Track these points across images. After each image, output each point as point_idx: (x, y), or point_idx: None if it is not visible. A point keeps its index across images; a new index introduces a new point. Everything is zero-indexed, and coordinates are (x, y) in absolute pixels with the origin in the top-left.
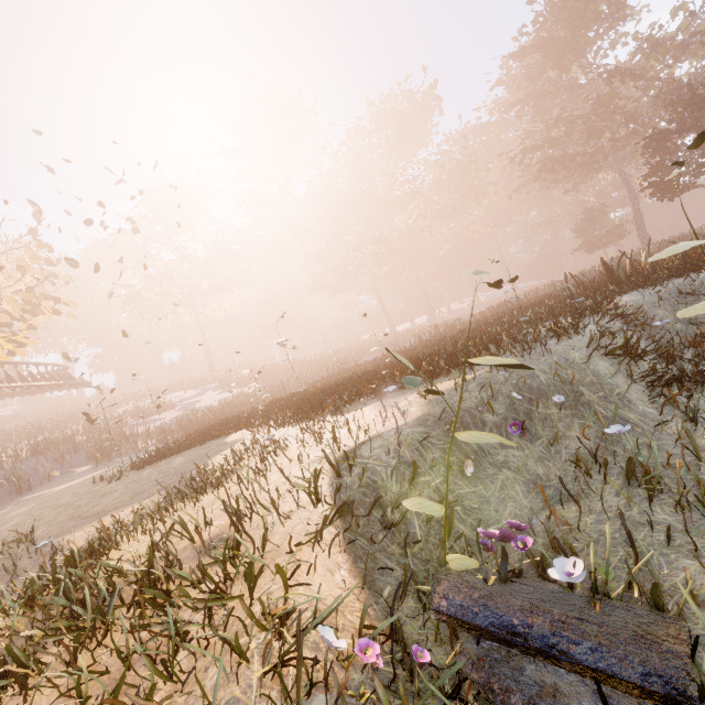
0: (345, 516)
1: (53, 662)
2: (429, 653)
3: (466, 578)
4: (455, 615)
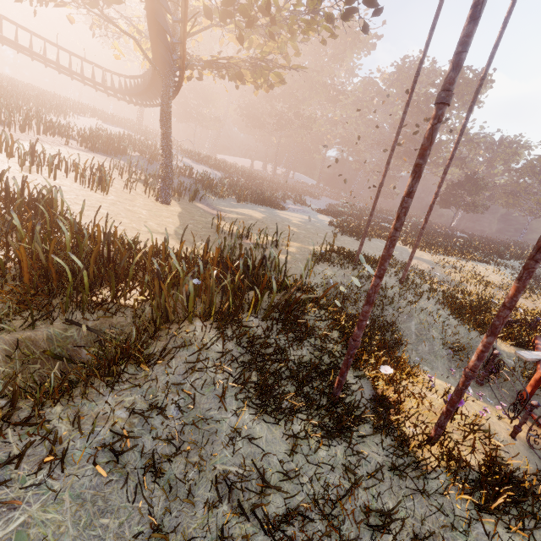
0: None
1: None
2: None
3: None
4: None
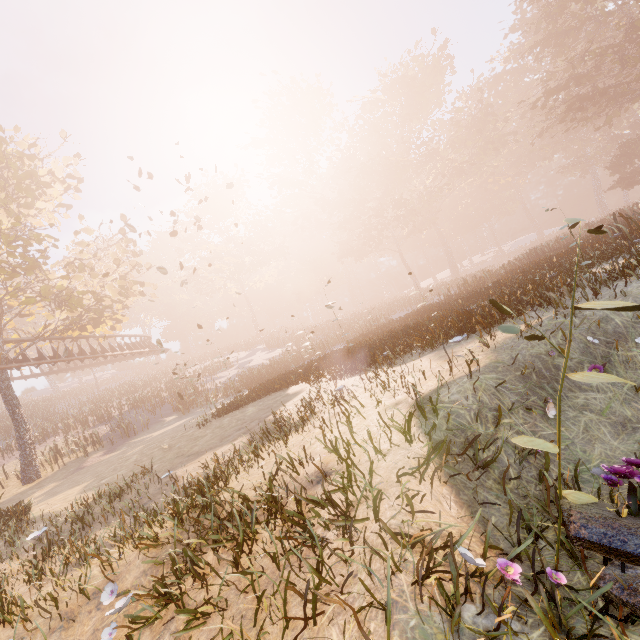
0: (440, 453)
1: (213, 563)
2: (563, 577)
3: (593, 511)
4: (600, 542)
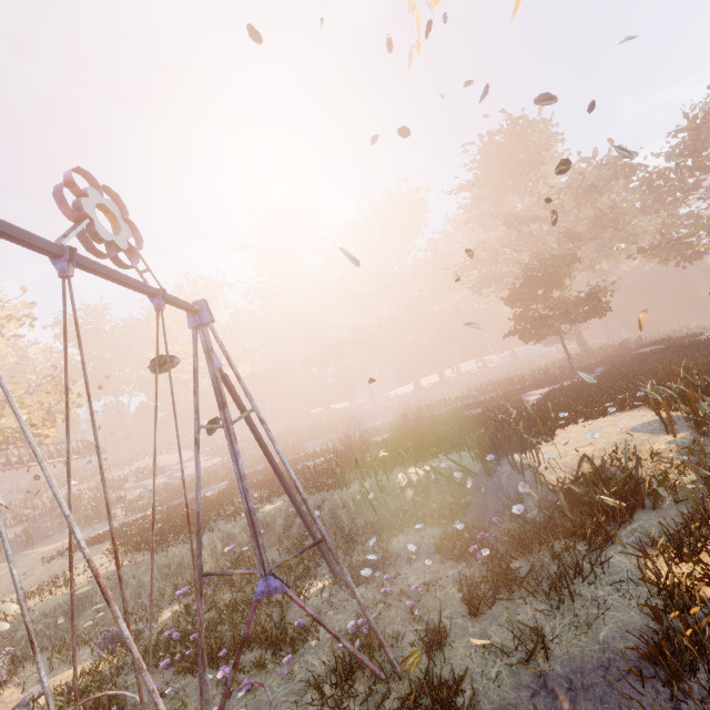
0: (1, 635)
1: None
2: None
3: None
4: None
